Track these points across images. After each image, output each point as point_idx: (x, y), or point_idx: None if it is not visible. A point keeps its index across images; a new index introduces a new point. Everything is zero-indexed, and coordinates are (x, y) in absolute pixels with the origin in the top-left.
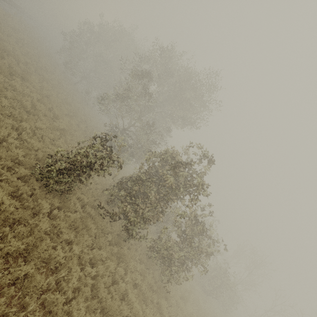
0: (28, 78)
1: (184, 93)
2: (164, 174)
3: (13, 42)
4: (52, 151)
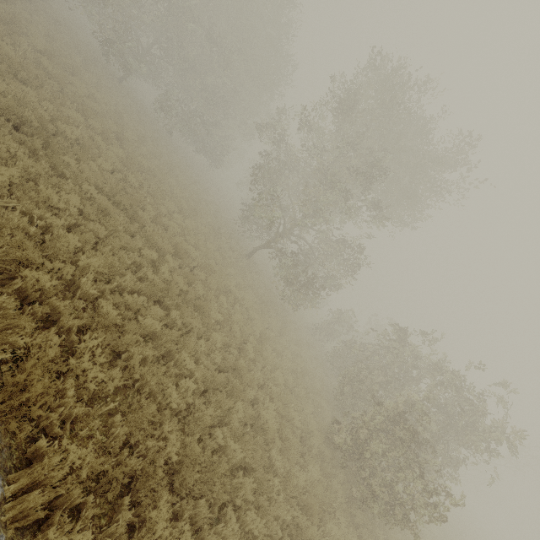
0: (181, 246)
1: (416, 185)
2: (439, 402)
3: (81, 120)
4: (315, 423)
